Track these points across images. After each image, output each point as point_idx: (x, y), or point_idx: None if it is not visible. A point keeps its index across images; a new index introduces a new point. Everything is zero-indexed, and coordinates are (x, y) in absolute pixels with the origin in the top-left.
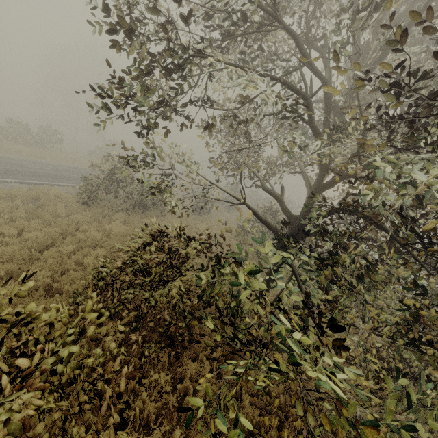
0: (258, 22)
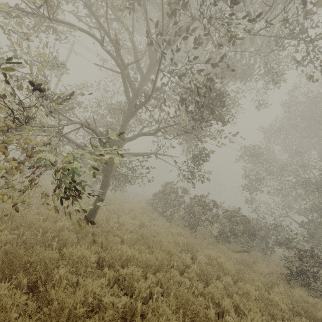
0: (278, 169)
